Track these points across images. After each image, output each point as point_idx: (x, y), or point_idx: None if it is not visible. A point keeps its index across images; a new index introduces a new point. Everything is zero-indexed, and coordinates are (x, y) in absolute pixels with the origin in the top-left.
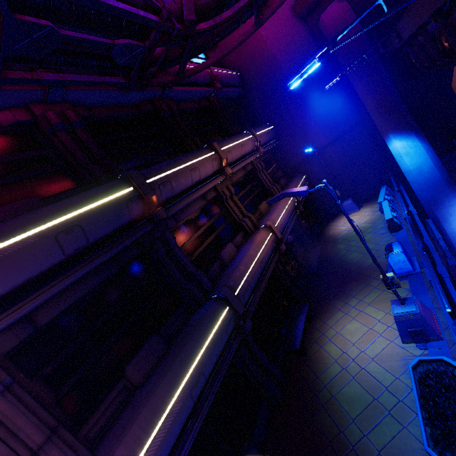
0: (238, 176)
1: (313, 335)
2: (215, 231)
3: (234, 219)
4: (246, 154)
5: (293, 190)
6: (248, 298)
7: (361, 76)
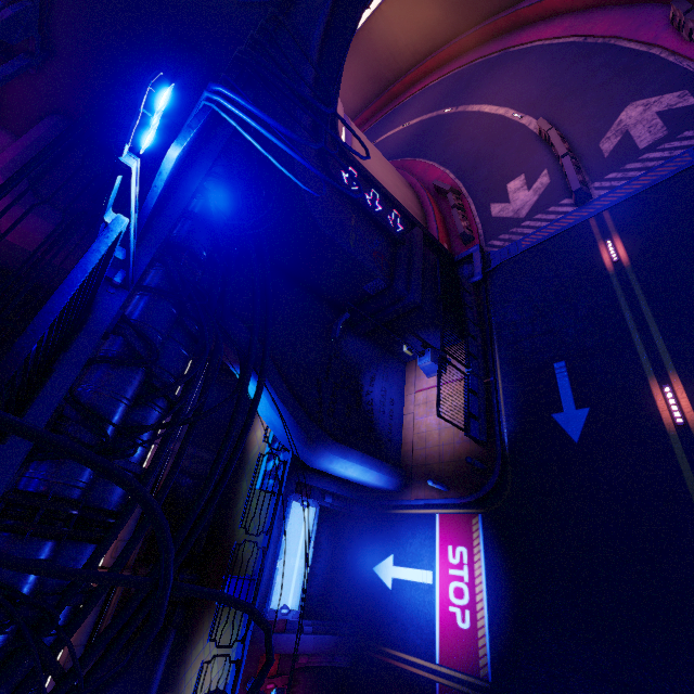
0: None
1: (181, 669)
2: None
3: None
4: None
5: None
6: None
7: None
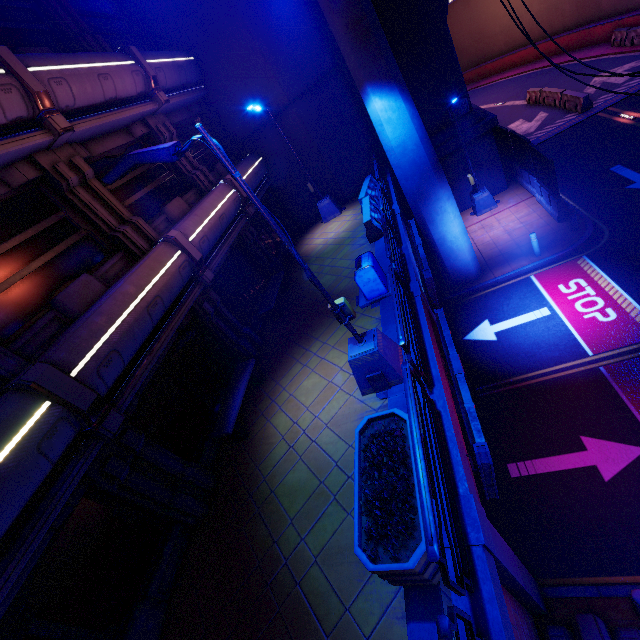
0: (111, 144)
1: (260, 405)
2: (46, 252)
3: (100, 229)
4: (122, 100)
5: (147, 149)
6: (117, 373)
7: None
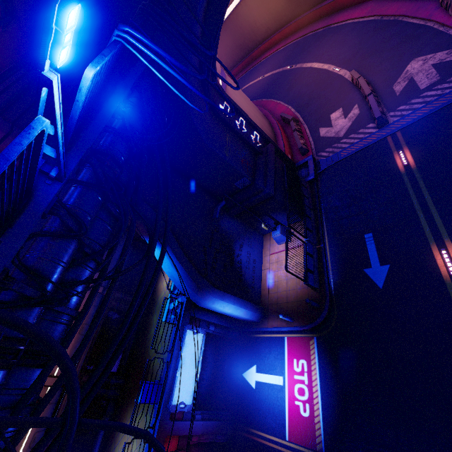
0: None
1: (112, 445)
2: None
3: None
4: None
5: None
6: None
7: None
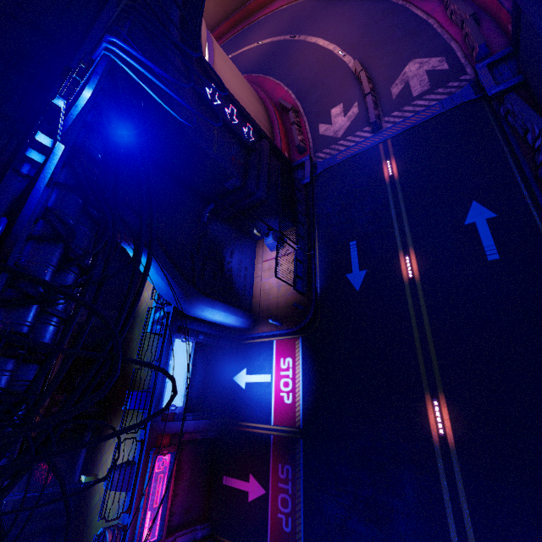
0: None
1: (97, 456)
2: None
3: None
4: None
5: None
6: None
7: None
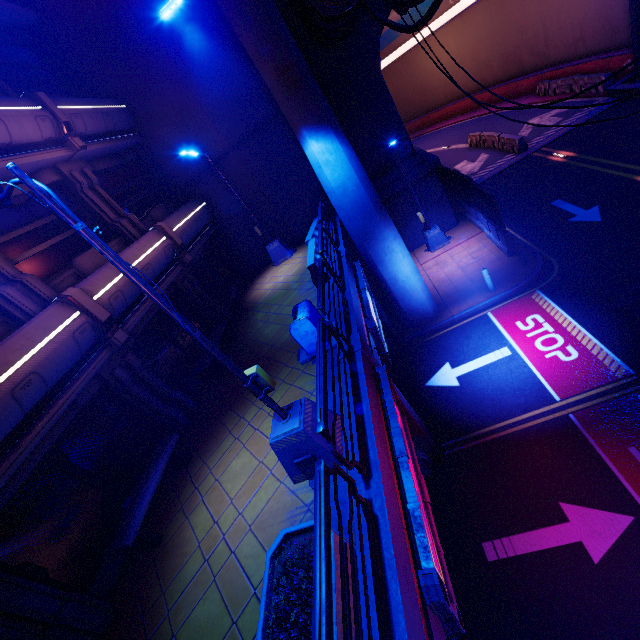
0: None
1: (182, 494)
2: None
3: None
4: (22, 146)
5: None
6: None
7: (244, 17)
